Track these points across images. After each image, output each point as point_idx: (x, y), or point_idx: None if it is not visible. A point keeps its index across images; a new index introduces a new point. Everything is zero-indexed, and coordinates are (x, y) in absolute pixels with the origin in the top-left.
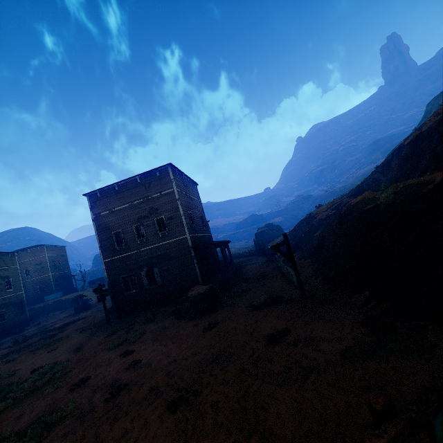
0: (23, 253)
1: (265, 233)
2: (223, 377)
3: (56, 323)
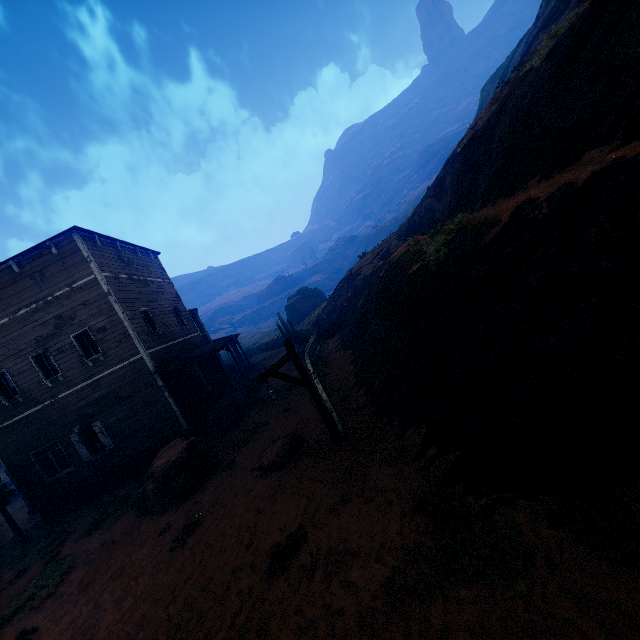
0: None
1: (299, 304)
2: None
3: None
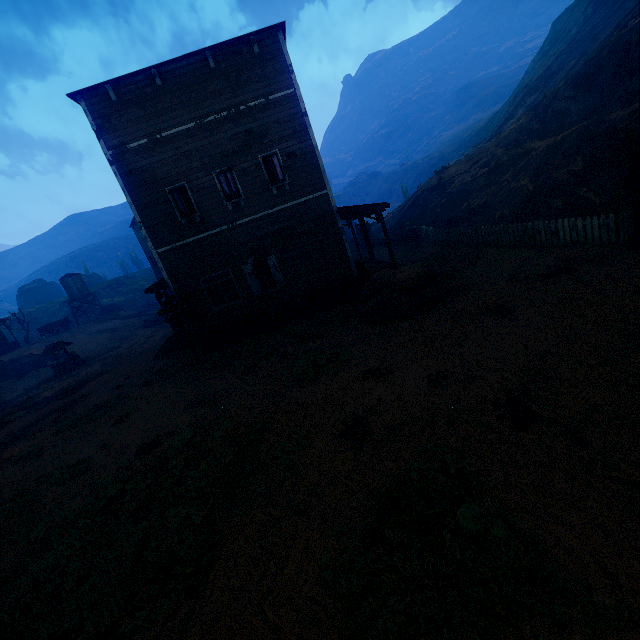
0: None
1: None
2: None
3: (35, 394)
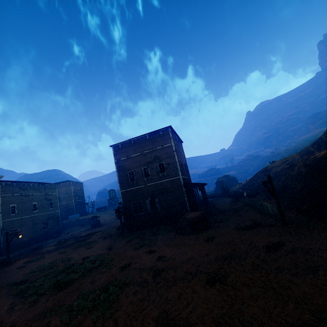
0: (57, 185)
1: (224, 182)
2: (241, 268)
3: (81, 233)
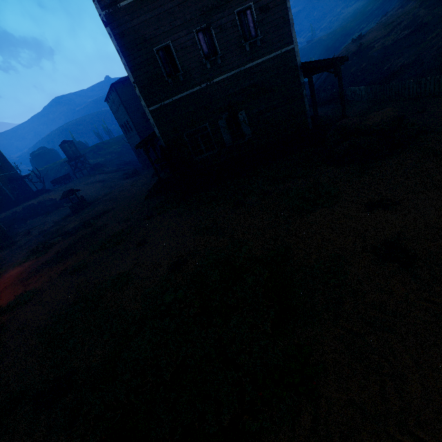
0: None
1: None
2: None
3: (63, 225)
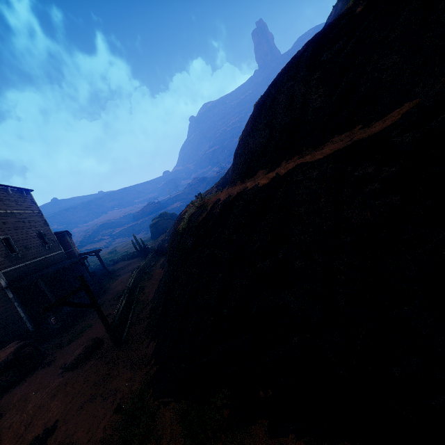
0: None
1: (159, 224)
2: None
3: None
